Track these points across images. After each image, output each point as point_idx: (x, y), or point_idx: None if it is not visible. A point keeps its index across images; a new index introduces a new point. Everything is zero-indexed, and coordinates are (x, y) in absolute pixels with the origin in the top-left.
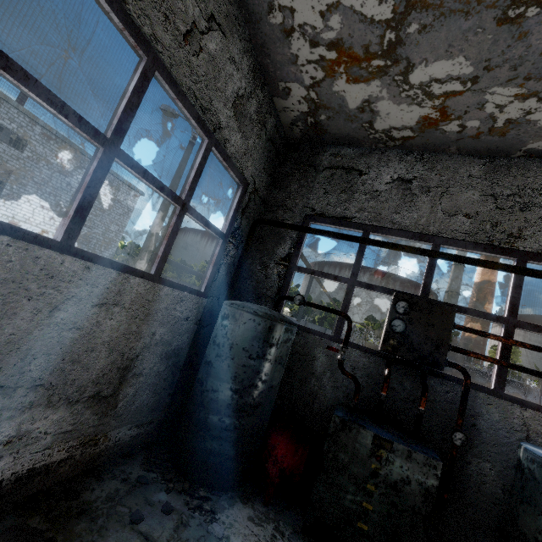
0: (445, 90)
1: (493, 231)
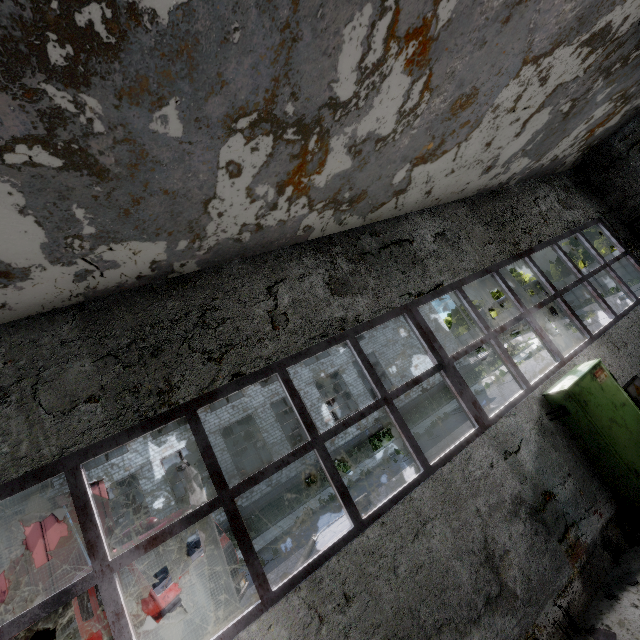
0: None
1: None
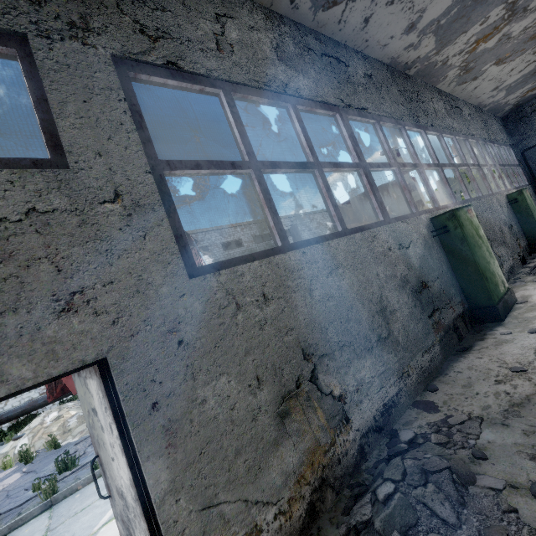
0: None
1: None
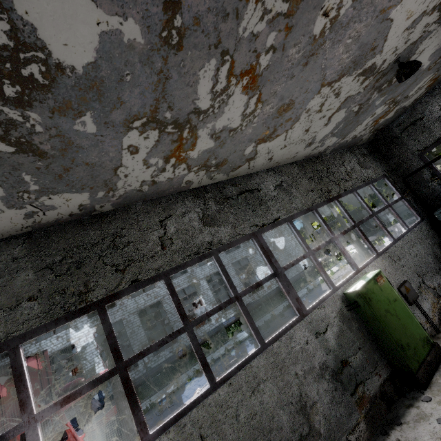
0: (427, 81)
1: None
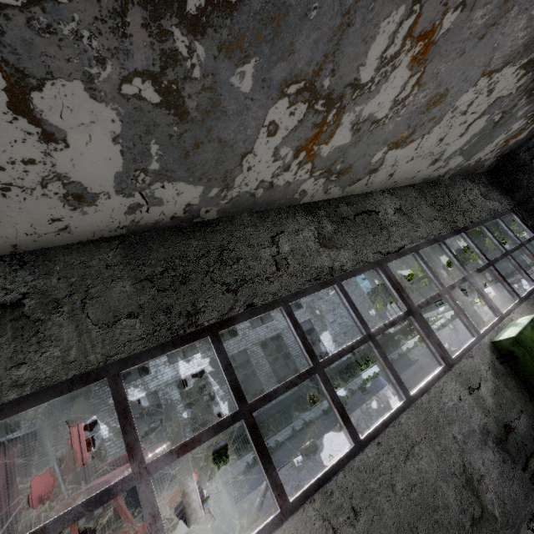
0: None
1: None
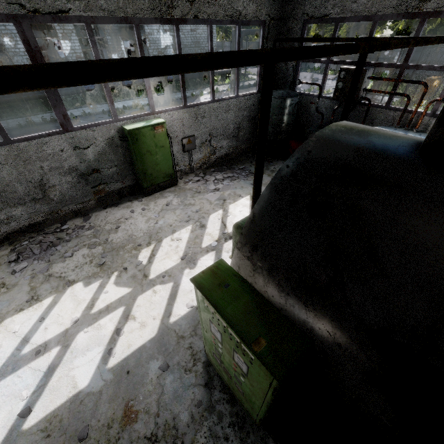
0: None
1: (410, 0)
